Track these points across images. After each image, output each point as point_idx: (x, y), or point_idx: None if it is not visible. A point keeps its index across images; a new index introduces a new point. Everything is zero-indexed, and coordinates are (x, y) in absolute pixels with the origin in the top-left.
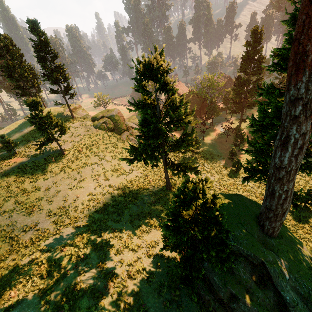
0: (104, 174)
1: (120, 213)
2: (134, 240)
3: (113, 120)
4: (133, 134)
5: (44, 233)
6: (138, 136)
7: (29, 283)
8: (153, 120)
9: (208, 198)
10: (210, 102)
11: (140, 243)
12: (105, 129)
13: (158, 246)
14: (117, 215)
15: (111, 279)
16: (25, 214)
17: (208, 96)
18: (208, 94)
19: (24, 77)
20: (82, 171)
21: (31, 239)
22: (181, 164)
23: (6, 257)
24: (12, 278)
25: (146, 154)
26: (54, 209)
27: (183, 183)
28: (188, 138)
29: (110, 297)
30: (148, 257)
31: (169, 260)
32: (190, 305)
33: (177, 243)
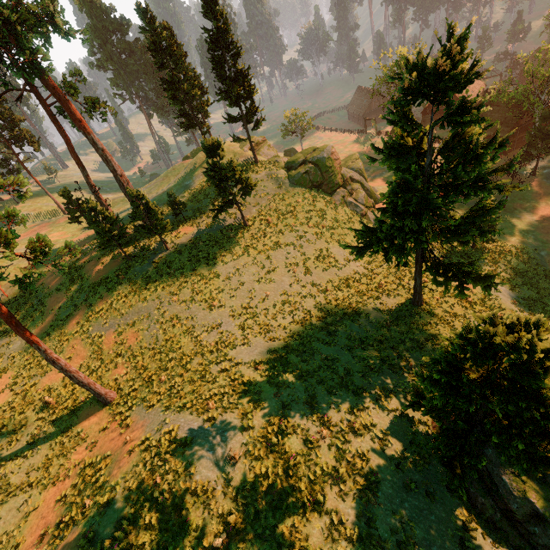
0: (304, 263)
1: (332, 331)
2: (356, 378)
3: (322, 167)
4: (353, 192)
5: (229, 339)
6: (381, 210)
7: (225, 398)
8: (419, 184)
9: (535, 358)
10: (541, 119)
11: (366, 385)
12: (307, 185)
13: (395, 398)
14: (326, 334)
15: (327, 424)
16: (205, 308)
17: (539, 104)
18: (540, 99)
19: (190, 96)
20: (272, 255)
21: (216, 343)
22: (454, 265)
23: (191, 359)
24: (205, 386)
25: (389, 243)
26: (238, 308)
27: (482, 319)
28: (485, 218)
29: (327, 447)
30: (380, 410)
31: (415, 424)
32: (447, 499)
33: (441, 406)
